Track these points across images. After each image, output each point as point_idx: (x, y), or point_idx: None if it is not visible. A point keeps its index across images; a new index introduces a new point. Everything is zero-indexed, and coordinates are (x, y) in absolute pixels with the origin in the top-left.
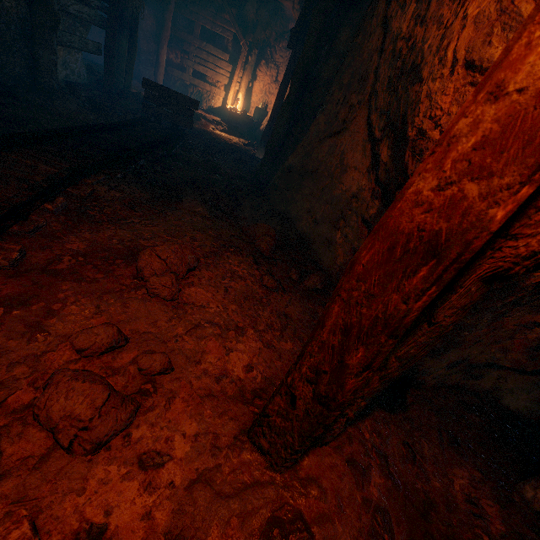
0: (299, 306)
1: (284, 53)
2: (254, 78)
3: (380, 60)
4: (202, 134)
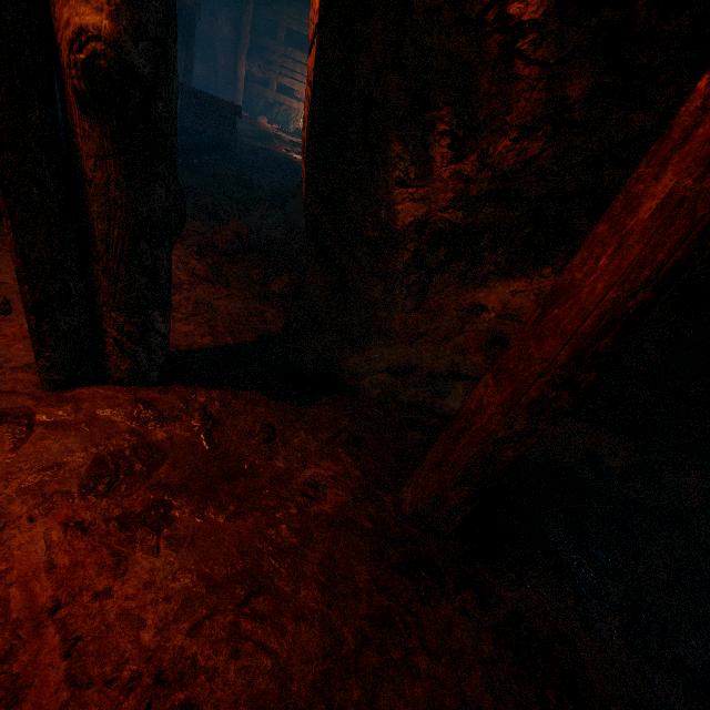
0: (241, 303)
1: None
2: None
3: None
4: (256, 151)
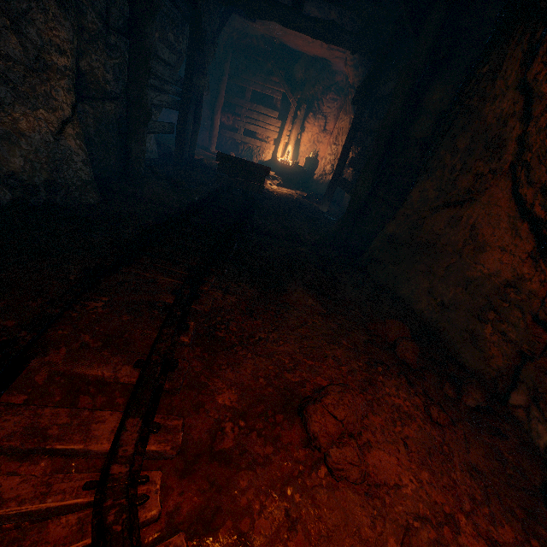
0: (478, 444)
1: (332, 104)
2: (302, 130)
3: (528, 127)
4: (267, 195)
